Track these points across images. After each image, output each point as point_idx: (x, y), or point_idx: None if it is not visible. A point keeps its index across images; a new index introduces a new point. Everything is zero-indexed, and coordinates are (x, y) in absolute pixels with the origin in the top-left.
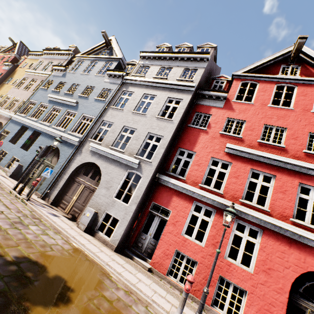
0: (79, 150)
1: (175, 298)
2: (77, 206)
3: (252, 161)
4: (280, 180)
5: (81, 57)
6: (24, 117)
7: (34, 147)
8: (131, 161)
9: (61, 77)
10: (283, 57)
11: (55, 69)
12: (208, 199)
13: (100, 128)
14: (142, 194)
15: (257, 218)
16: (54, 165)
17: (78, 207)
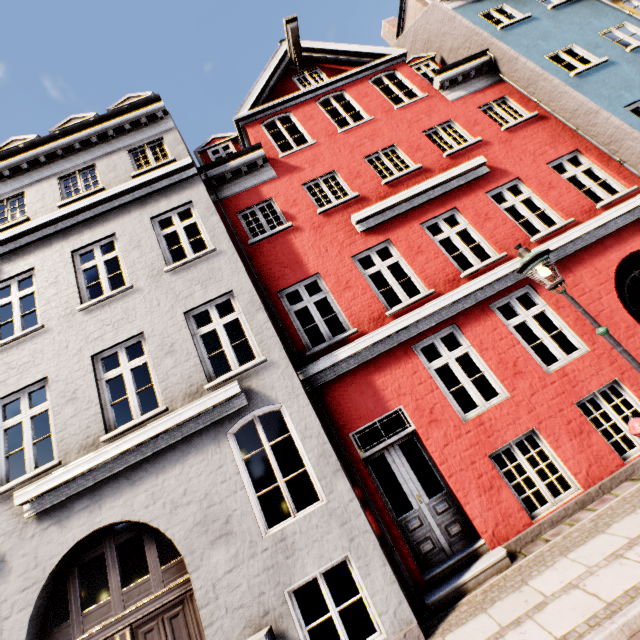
0: None
1: (619, 519)
2: None
3: (410, 213)
4: (467, 208)
5: None
6: None
7: None
8: (216, 404)
9: None
10: (284, 65)
11: None
12: (428, 319)
13: (5, 430)
14: (326, 438)
15: (508, 274)
16: None
17: None
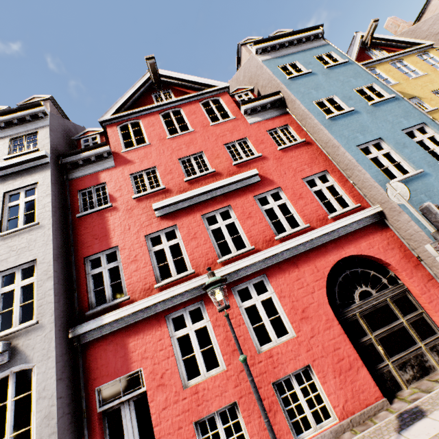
0: None
1: None
2: None
3: (197, 205)
4: (237, 207)
5: None
6: None
7: None
8: None
9: None
10: (147, 85)
11: None
12: (182, 295)
13: None
14: (56, 400)
15: (250, 265)
16: None
17: None
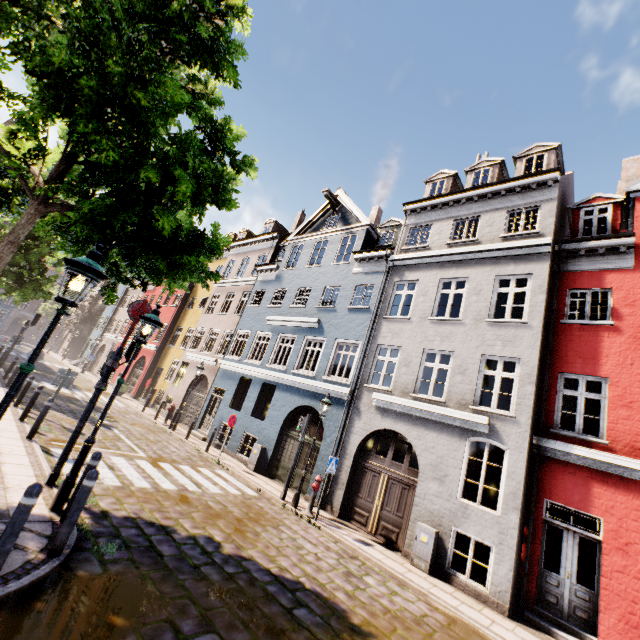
0: (353, 409)
1: None
2: (388, 519)
3: None
4: None
5: (296, 240)
6: (239, 361)
7: (273, 413)
8: (470, 420)
9: (274, 281)
10: None
11: (260, 271)
12: None
13: (377, 360)
14: (522, 488)
15: None
16: (317, 441)
17: (391, 521)
